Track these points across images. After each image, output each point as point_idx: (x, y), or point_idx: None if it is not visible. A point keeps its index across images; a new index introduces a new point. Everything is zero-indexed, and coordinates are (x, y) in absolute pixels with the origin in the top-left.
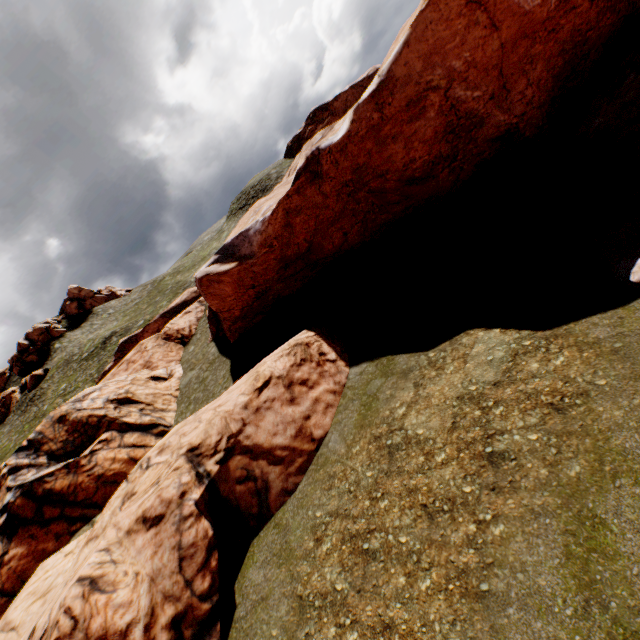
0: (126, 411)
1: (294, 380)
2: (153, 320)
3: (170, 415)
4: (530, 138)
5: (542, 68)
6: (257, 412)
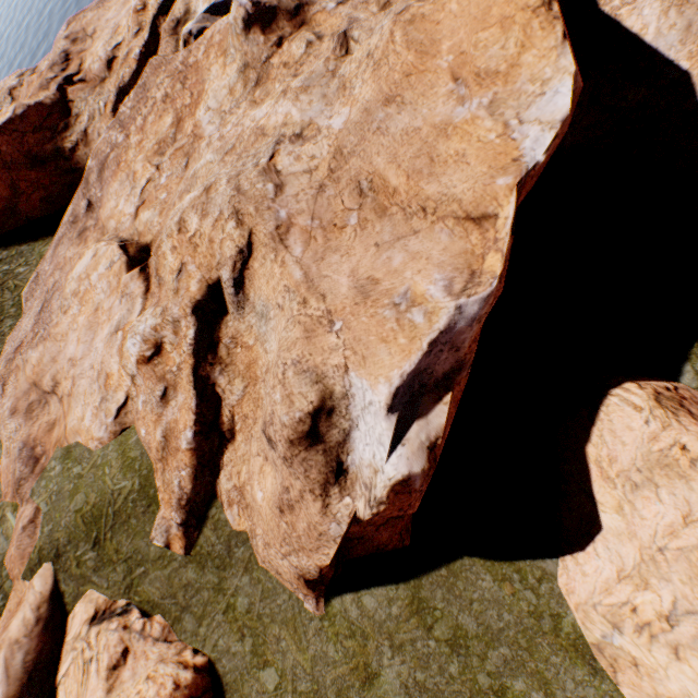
0: None
1: None
2: None
3: None
4: None
5: None
6: None
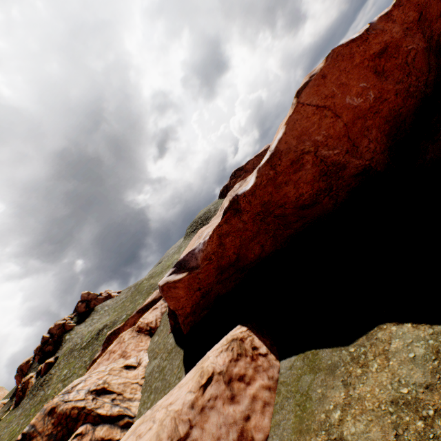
0: (101, 402)
1: (233, 375)
2: (131, 315)
3: (135, 404)
4: (381, 171)
5: (376, 132)
6: (202, 412)
